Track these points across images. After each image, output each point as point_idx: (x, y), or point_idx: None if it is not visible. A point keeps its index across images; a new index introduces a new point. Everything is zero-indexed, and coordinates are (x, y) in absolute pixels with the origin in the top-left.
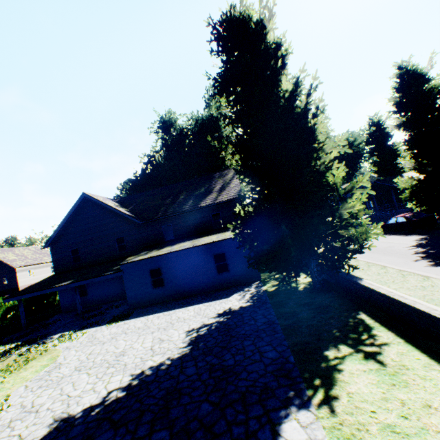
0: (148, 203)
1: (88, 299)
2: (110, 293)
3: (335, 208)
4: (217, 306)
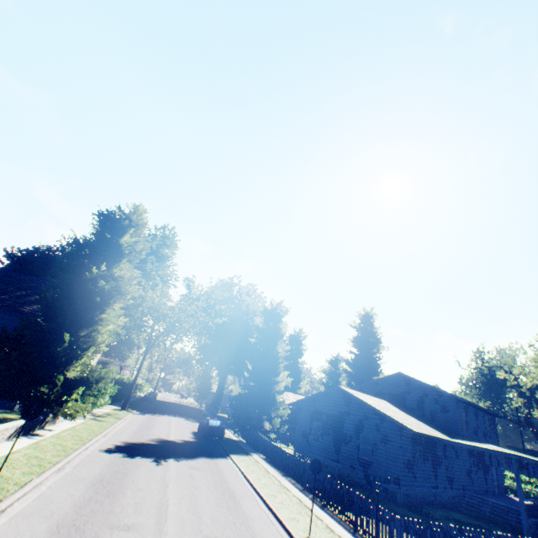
0: None
1: None
2: None
3: (64, 361)
4: None
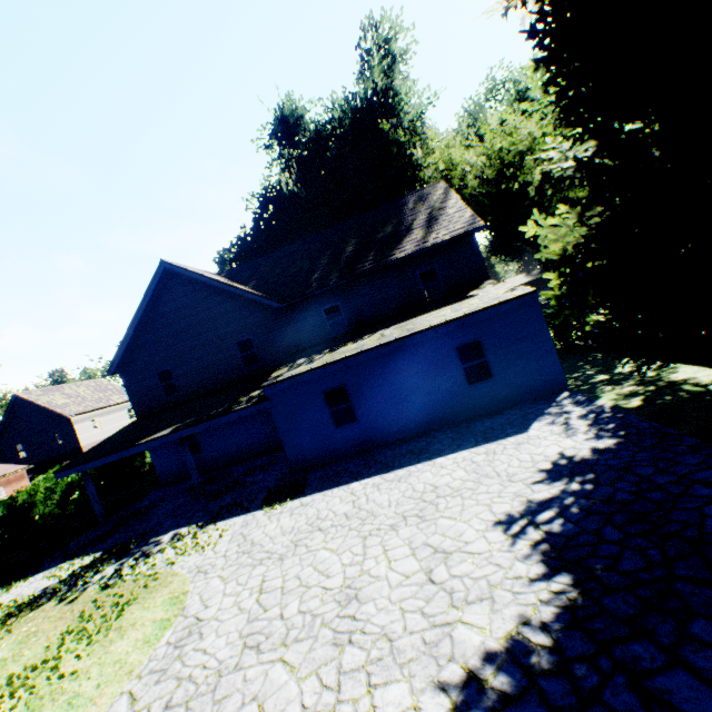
0: (285, 271)
1: (203, 458)
2: (241, 444)
3: None
4: (517, 453)
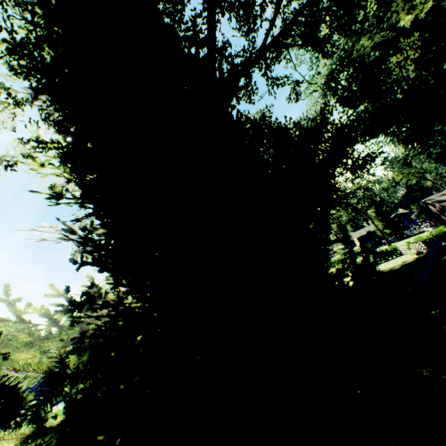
0: None
1: None
2: None
3: (26, 400)
4: None
